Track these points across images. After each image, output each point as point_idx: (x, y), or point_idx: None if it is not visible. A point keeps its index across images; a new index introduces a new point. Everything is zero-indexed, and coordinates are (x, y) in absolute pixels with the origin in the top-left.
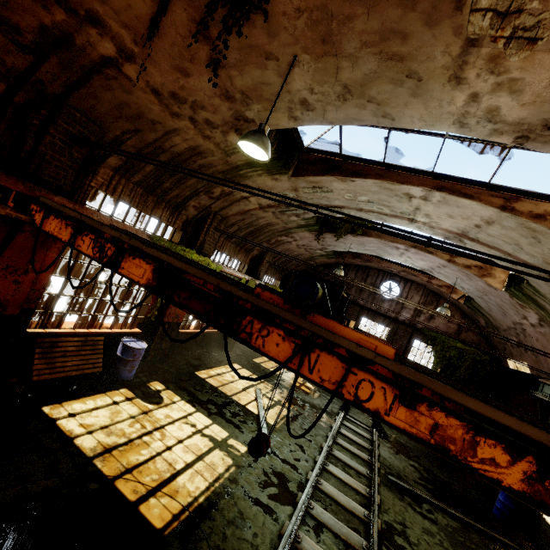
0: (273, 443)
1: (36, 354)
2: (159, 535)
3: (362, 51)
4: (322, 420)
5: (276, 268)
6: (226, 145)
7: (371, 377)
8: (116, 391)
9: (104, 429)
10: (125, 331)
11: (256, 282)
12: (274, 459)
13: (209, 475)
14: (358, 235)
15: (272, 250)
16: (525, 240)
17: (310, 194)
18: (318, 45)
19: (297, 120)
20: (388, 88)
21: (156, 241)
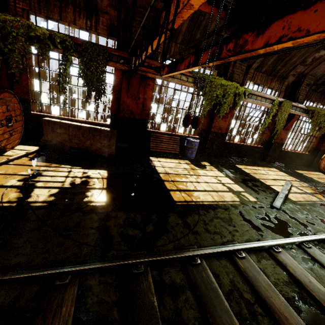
0: (286, 207)
1: (151, 140)
2: (174, 202)
3: None
4: None
5: (323, 93)
6: None
7: None
8: (182, 160)
9: (169, 168)
10: (190, 136)
11: (293, 103)
12: (281, 213)
13: (217, 198)
14: None
15: (312, 72)
16: None
17: None
18: None
19: None
20: None
21: (194, 74)
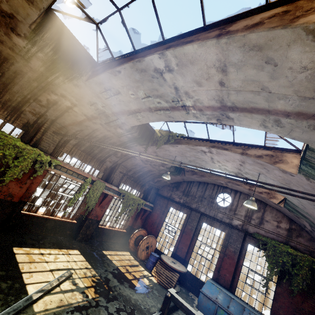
0: None
1: None
2: None
3: None
4: None
5: (135, 181)
6: (19, 50)
7: None
8: None
9: None
10: None
11: (106, 184)
12: None
13: None
14: (173, 144)
15: (124, 164)
16: (264, 74)
17: (110, 100)
18: None
19: (34, 3)
20: None
21: None
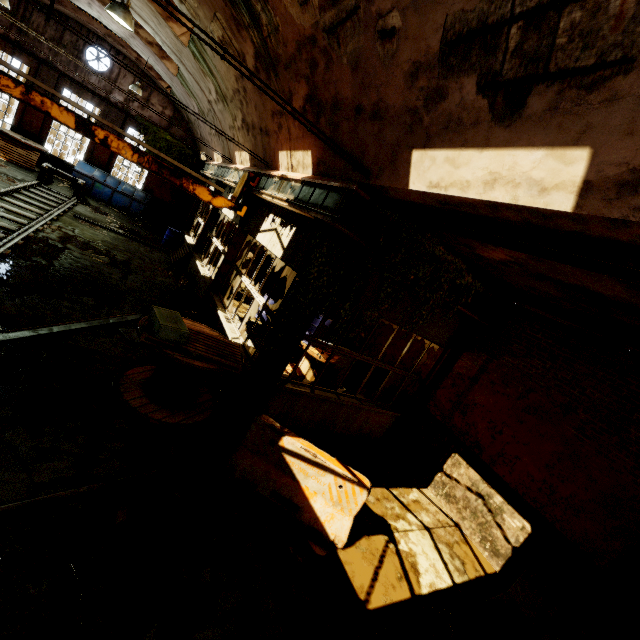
0: None
1: None
2: None
3: None
4: (6, 181)
5: None
6: None
7: None
8: None
9: None
10: None
11: None
12: None
13: None
14: None
15: None
16: (155, 19)
17: None
18: None
19: None
20: None
21: None
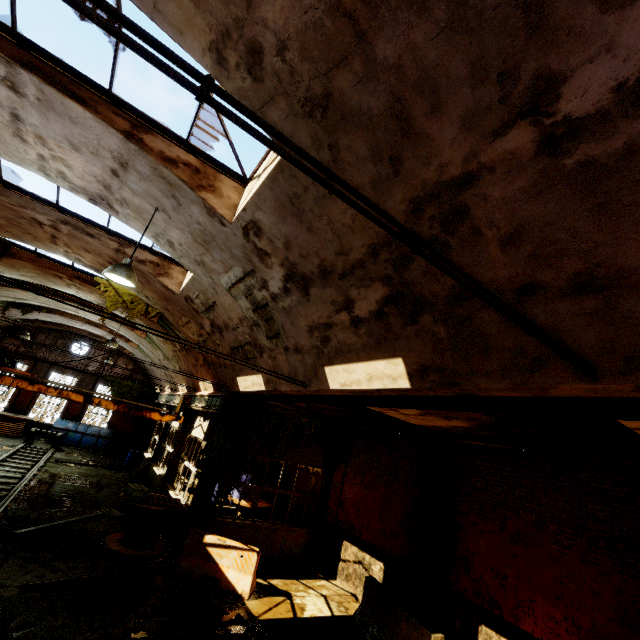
0: None
1: None
2: None
3: (30, 272)
4: (3, 448)
5: None
6: None
7: (23, 380)
8: None
9: None
10: None
11: None
12: None
13: None
14: (44, 312)
15: None
16: (126, 330)
17: None
18: (9, 266)
19: None
20: (44, 280)
21: None
